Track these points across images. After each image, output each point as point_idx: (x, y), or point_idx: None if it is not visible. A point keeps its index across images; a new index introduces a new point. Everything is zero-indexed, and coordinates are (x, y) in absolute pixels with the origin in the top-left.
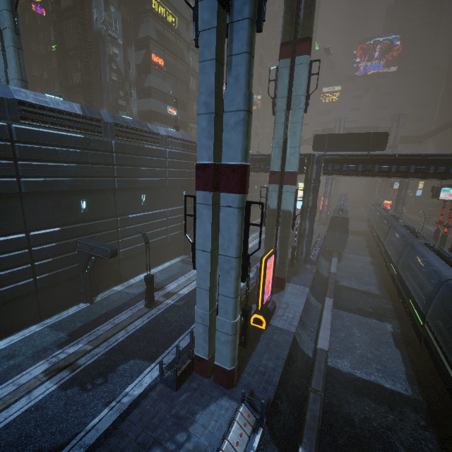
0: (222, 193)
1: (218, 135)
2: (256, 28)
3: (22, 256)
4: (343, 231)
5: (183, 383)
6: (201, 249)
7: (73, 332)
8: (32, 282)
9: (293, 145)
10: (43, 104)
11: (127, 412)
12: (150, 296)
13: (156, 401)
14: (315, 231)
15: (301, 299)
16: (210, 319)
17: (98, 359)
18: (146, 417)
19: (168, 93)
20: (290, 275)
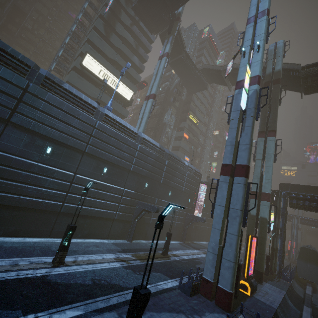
0: (235, 176)
1: (234, 154)
2: (255, 120)
3: (118, 198)
4: (314, 262)
5: (193, 295)
6: (219, 204)
7: (124, 249)
8: (115, 213)
9: (267, 178)
10: (149, 140)
11: (161, 292)
12: (166, 247)
13: (177, 295)
14: (285, 264)
15: (279, 294)
16: (218, 250)
17: (140, 265)
18: (173, 298)
19: (187, 150)
20: (266, 278)
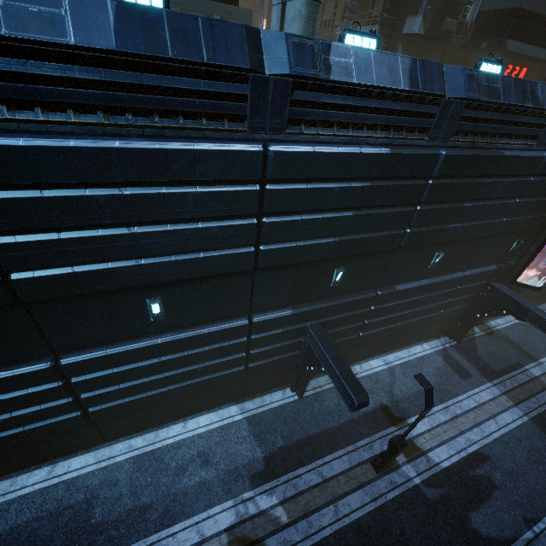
0: None
1: None
2: None
3: (238, 345)
4: None
5: None
6: None
7: (270, 457)
8: (243, 369)
9: None
10: (338, 78)
11: None
12: (385, 463)
13: None
14: None
15: None
16: None
17: None
18: None
19: None
20: None
